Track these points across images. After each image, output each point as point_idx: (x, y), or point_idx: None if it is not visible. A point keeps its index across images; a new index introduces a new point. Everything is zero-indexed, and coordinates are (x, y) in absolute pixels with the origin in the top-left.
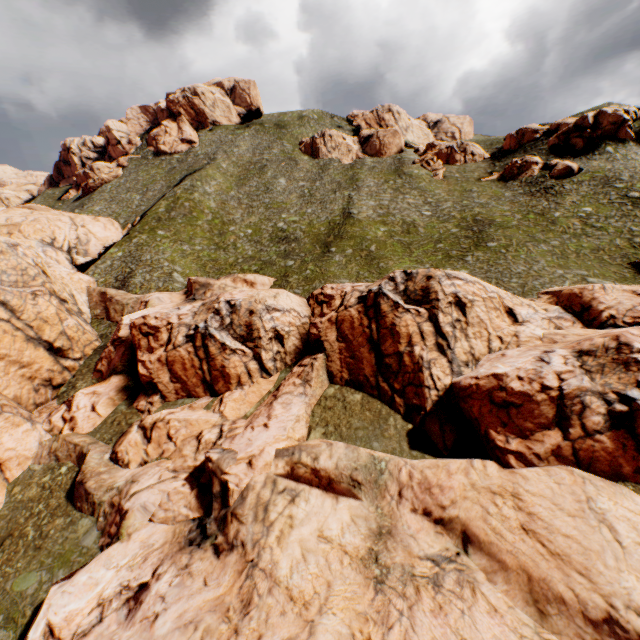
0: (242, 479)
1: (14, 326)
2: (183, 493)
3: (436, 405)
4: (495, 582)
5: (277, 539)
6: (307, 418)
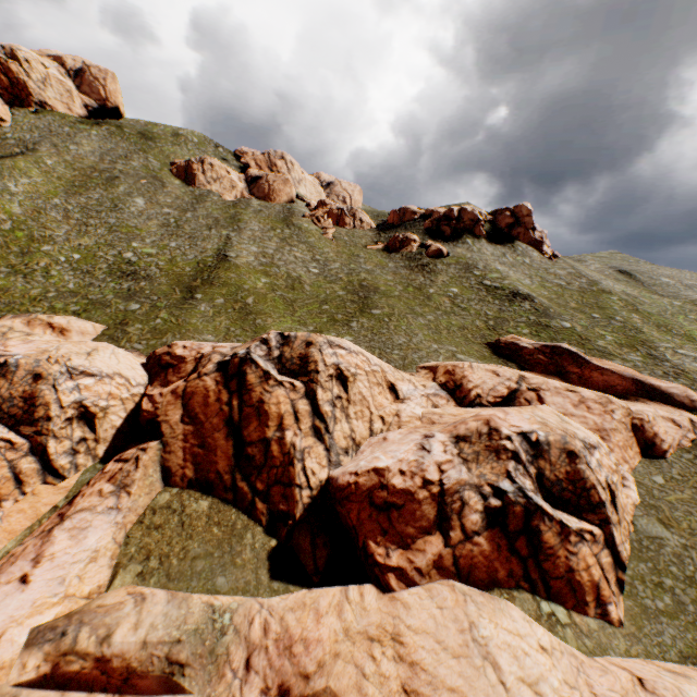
0: None
1: None
2: None
3: (309, 509)
4: None
5: None
6: (115, 550)
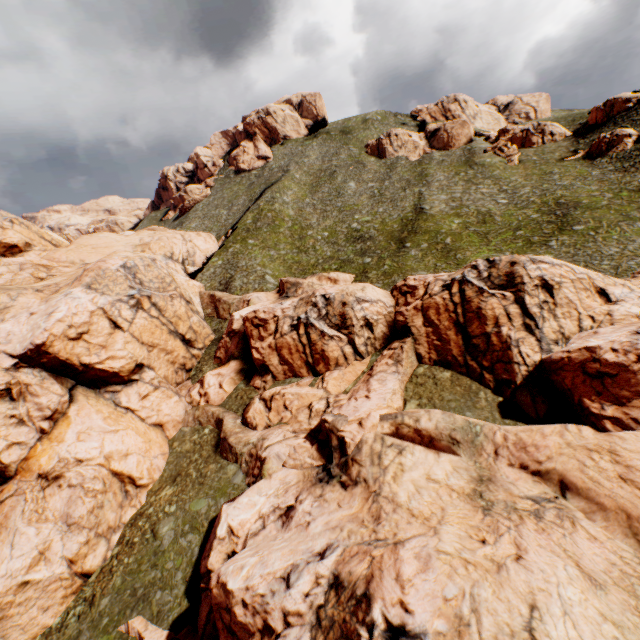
0: (355, 435)
1: (161, 322)
2: (305, 447)
3: (526, 379)
4: (594, 520)
5: (392, 478)
6: (401, 392)
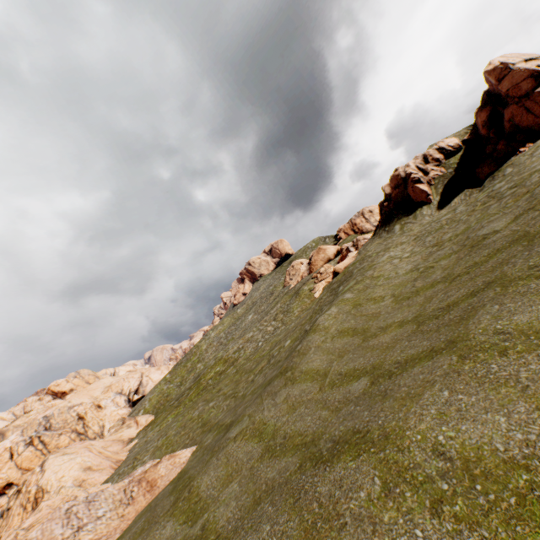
0: None
1: (43, 452)
2: None
3: None
4: None
5: None
6: None
